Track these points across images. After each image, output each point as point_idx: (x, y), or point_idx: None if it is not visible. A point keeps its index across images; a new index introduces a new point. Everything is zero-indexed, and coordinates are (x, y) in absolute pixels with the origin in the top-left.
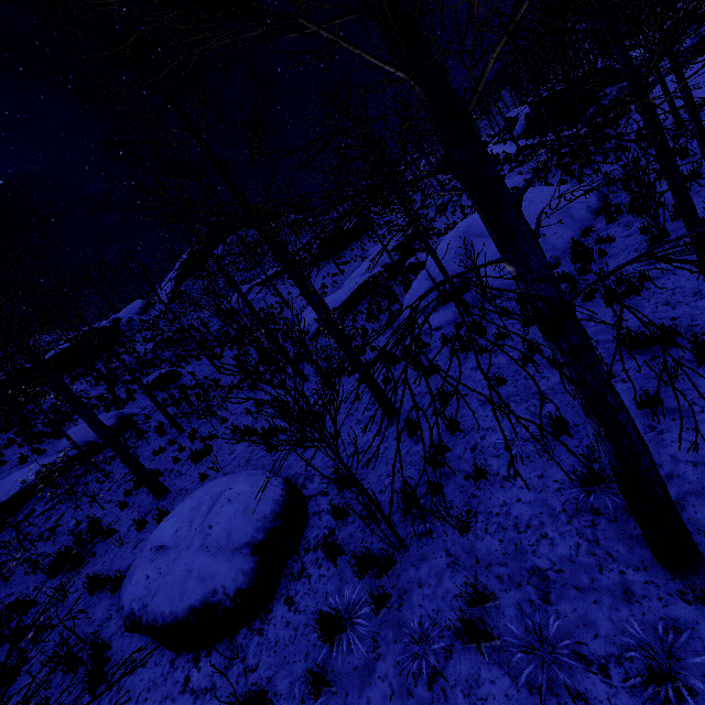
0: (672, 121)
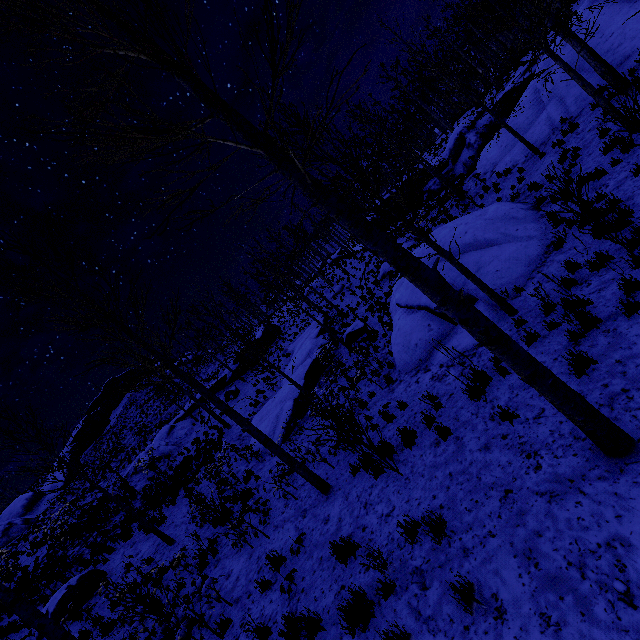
0: (521, 156)
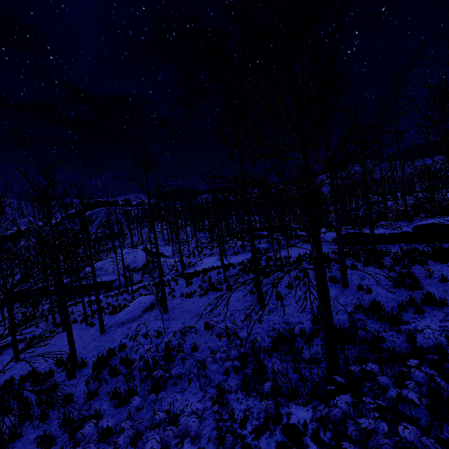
0: None
